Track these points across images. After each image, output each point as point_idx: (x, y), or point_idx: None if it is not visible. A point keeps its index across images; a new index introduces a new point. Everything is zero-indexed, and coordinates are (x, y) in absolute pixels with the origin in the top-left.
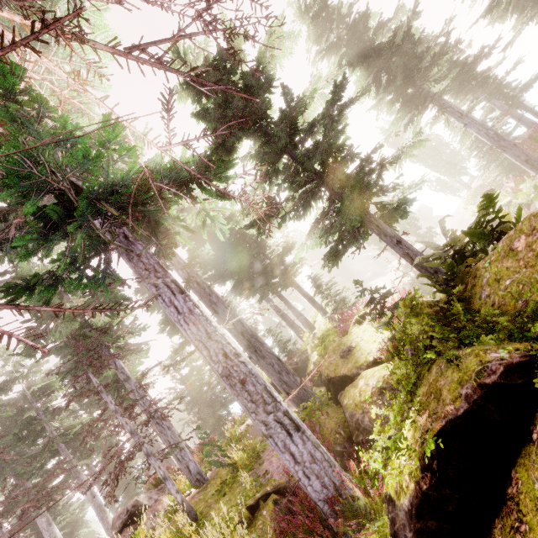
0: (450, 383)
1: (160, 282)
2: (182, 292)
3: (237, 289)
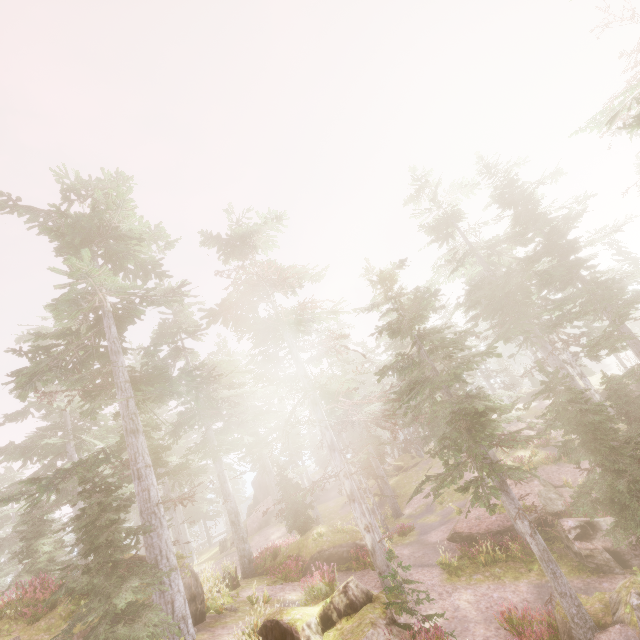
0: None
1: None
2: None
3: None
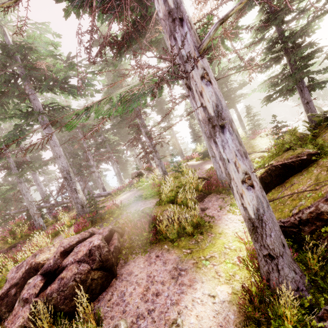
0: (288, 155)
1: None
2: None
3: None
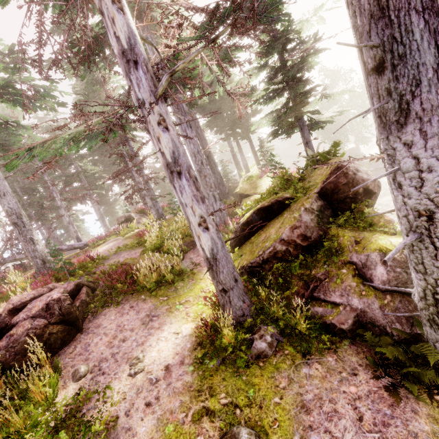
0: (271, 198)
1: (183, 118)
2: (191, 127)
3: (211, 125)
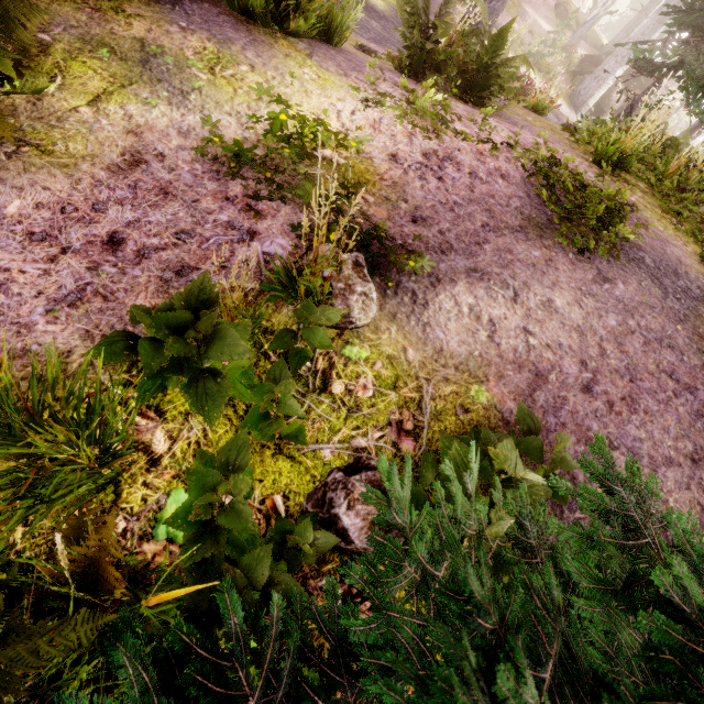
0: None
1: None
2: None
3: None
